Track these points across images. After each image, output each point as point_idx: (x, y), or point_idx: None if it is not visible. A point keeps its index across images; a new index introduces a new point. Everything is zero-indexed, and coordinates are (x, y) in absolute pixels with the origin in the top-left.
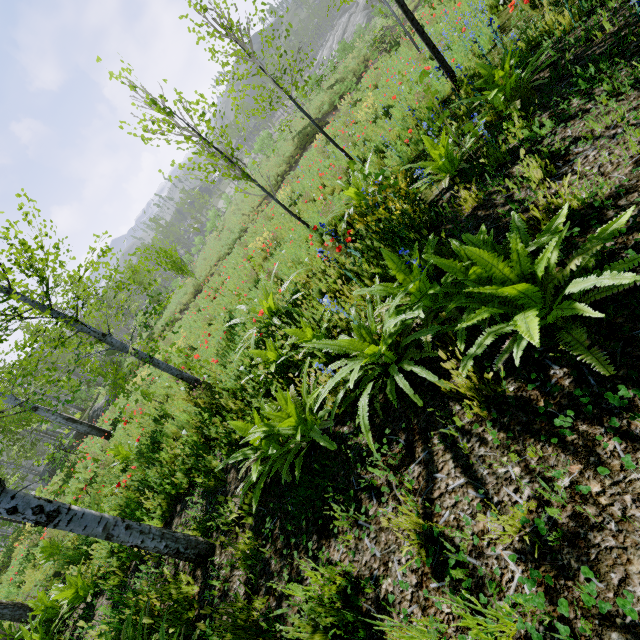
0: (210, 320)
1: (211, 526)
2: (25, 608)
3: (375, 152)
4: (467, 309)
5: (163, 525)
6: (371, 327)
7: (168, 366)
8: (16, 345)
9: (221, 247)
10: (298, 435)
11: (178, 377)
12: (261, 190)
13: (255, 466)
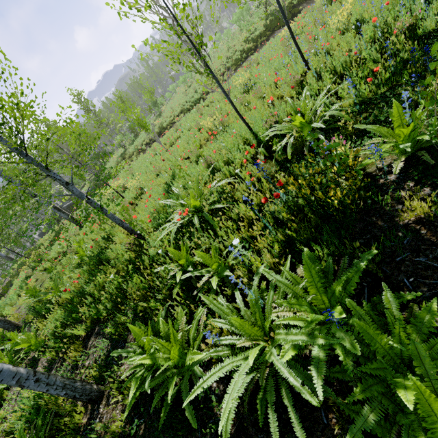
0: (159, 171)
1: (105, 376)
2: (11, 324)
3: (333, 72)
4: (373, 398)
5: (85, 334)
6: (265, 322)
7: (113, 216)
8: (3, 173)
9: (185, 102)
10: (170, 392)
11: (119, 225)
12: (218, 87)
13: (134, 383)
